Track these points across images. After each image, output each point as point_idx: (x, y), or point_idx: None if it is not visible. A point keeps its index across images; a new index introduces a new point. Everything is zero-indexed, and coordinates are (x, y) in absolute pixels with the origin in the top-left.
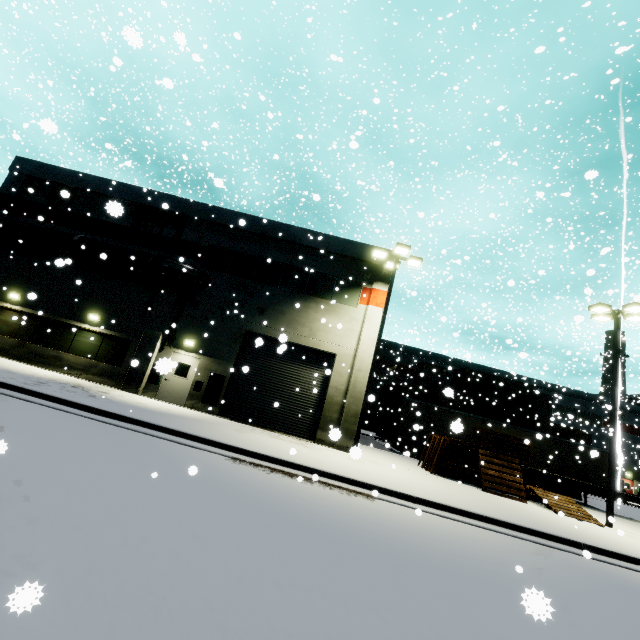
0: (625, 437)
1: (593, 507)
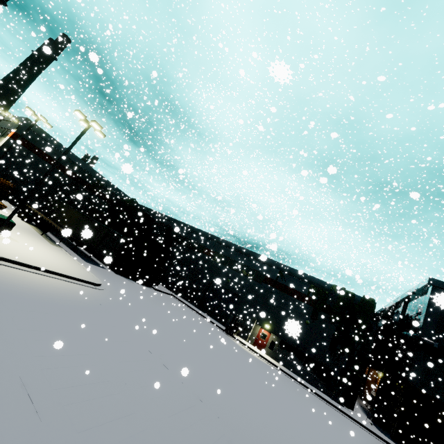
0: (278, 295)
1: (93, 263)
